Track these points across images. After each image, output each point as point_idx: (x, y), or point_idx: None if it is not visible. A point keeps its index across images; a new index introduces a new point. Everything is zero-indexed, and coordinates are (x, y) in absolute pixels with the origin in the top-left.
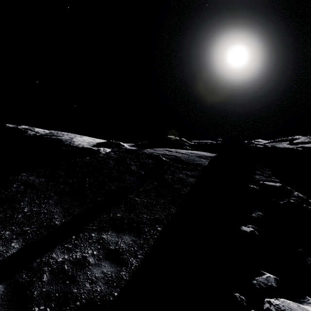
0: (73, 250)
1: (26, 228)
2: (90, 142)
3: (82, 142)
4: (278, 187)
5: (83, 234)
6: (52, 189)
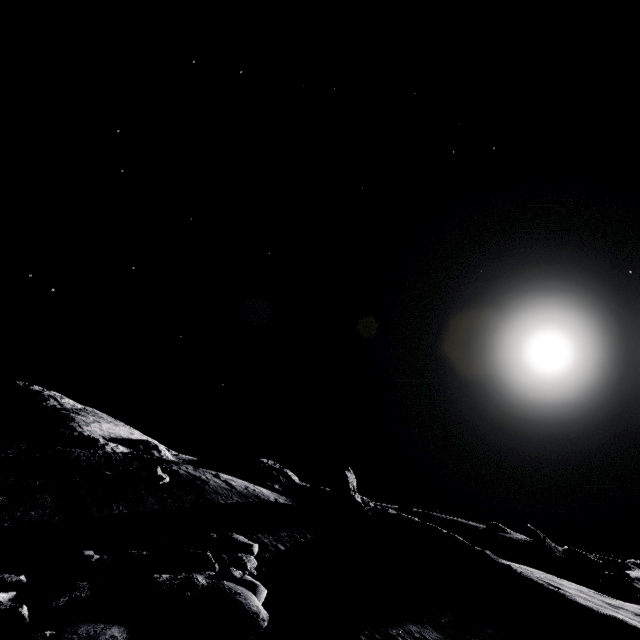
0: None
1: None
2: (116, 433)
3: (101, 430)
4: (236, 542)
5: None
6: None
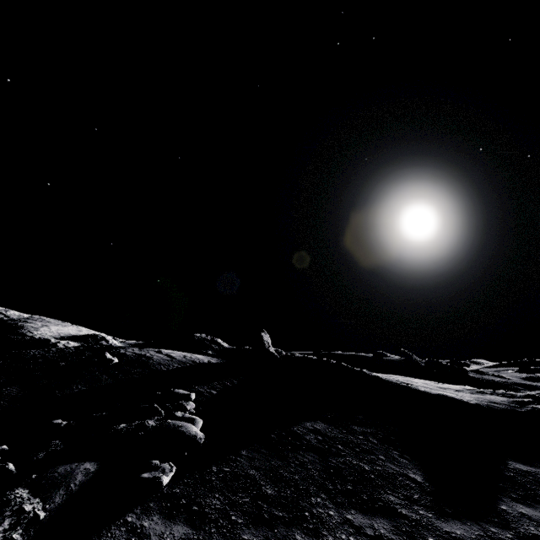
0: None
1: None
2: (65, 333)
3: (50, 332)
4: (177, 395)
5: None
6: None
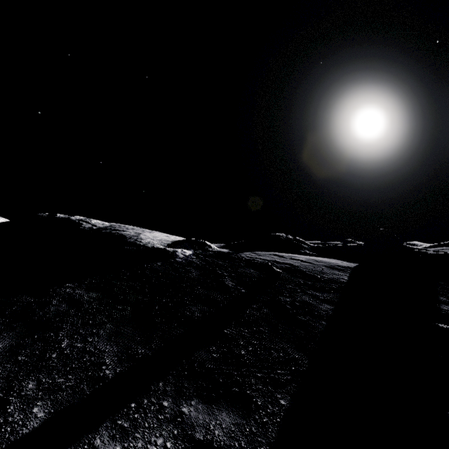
0: (131, 435)
1: (61, 379)
2: (162, 239)
3: (153, 240)
4: None
5: (149, 402)
6: (105, 311)
